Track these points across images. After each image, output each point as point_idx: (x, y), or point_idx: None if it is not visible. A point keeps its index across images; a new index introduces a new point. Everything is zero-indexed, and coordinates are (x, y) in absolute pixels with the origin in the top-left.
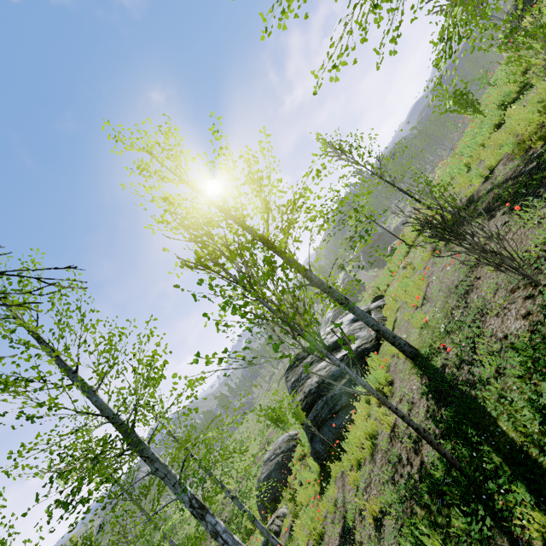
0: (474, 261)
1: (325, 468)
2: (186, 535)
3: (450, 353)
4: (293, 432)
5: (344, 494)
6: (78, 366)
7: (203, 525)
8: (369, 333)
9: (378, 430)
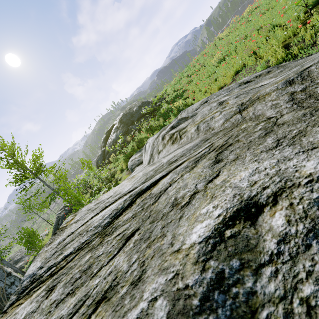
0: None
1: None
2: None
3: None
4: None
5: None
6: None
7: None
8: (28, 258)
9: None
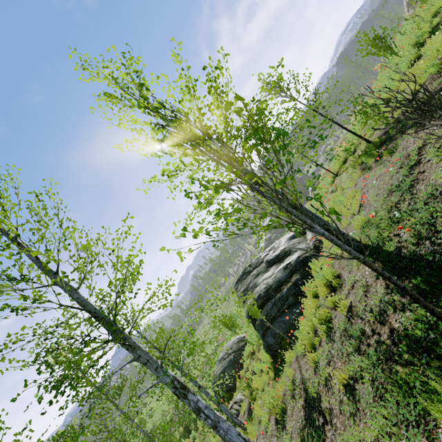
0: (439, 138)
1: (277, 358)
2: (154, 426)
3: (404, 236)
4: (241, 336)
5: (301, 373)
6: (58, 268)
7: (186, 403)
8: (308, 245)
9: (332, 315)
